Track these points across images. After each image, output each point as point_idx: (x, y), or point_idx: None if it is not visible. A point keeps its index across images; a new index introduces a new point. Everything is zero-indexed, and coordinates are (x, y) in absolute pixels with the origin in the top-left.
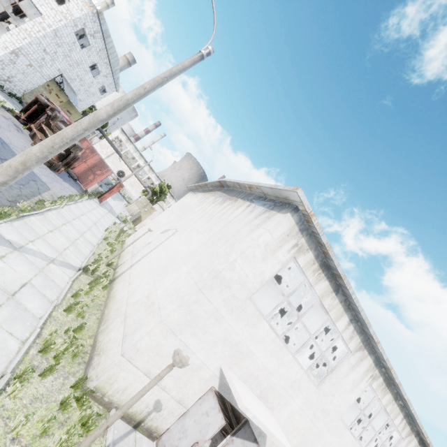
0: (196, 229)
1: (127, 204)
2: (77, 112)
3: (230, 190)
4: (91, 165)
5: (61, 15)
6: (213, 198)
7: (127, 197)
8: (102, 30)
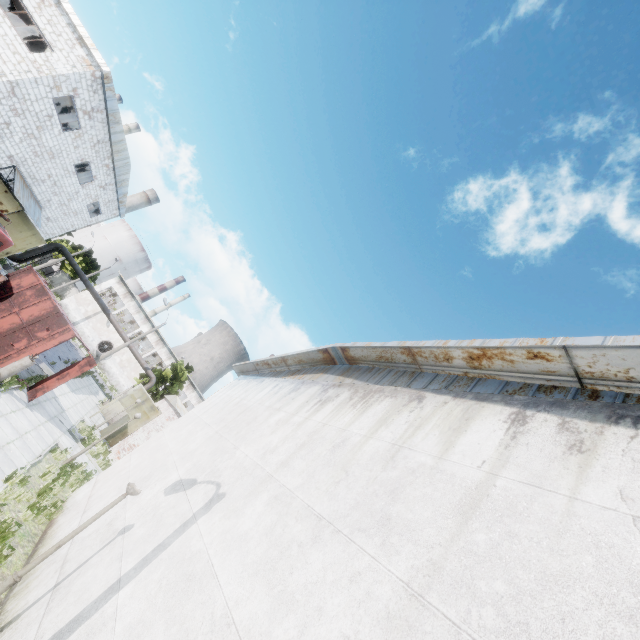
0: (302, 501)
1: (105, 399)
2: (37, 235)
3: (364, 369)
4: (28, 318)
5: (30, 65)
6: (315, 390)
7: (109, 386)
8: (107, 108)
